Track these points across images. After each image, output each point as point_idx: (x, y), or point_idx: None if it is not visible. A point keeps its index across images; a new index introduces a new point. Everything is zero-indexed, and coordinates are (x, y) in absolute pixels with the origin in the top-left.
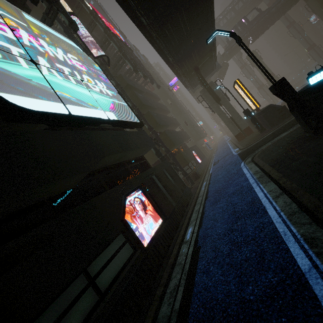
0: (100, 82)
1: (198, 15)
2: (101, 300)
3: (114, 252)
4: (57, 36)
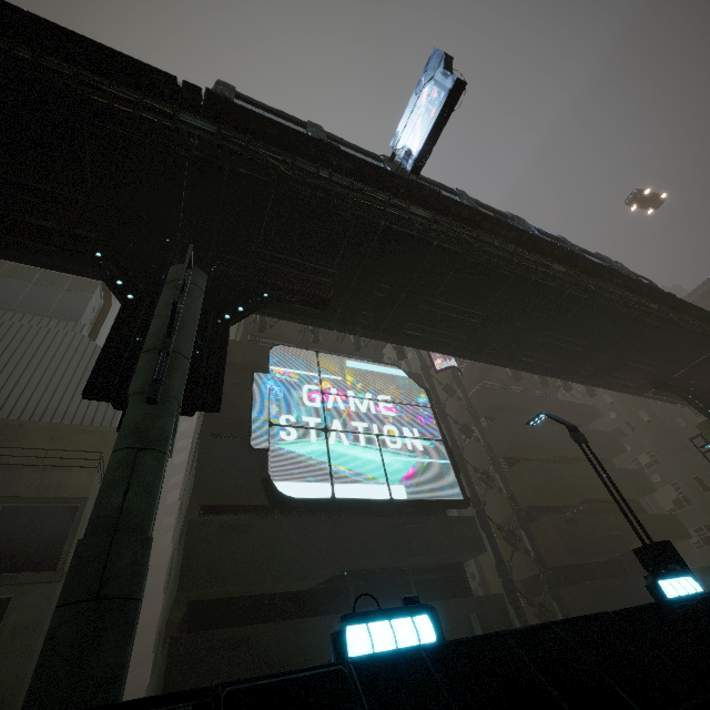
0: (413, 427)
1: (599, 324)
2: None
3: None
4: (378, 370)
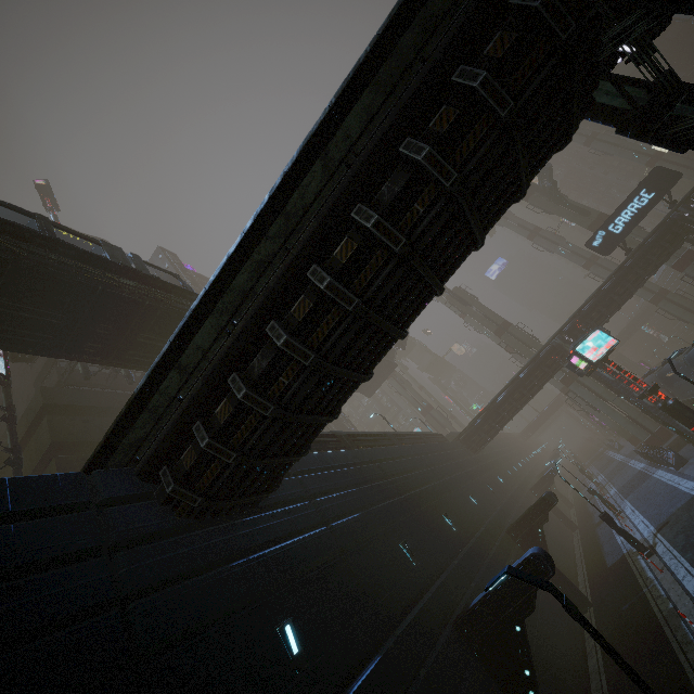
0: None
1: (62, 293)
2: None
3: None
4: None
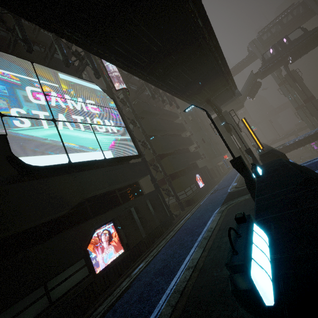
0: (110, 120)
1: (202, 66)
2: (50, 306)
3: (72, 273)
4: (83, 84)
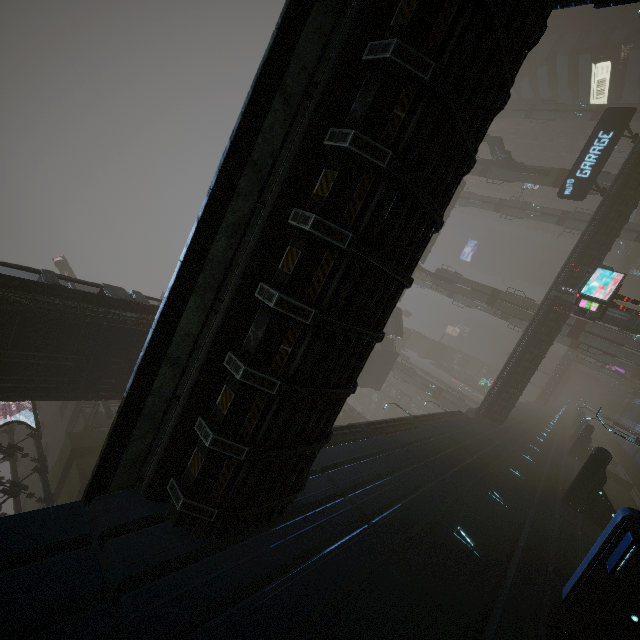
0: None
1: (70, 335)
2: None
3: None
4: None
